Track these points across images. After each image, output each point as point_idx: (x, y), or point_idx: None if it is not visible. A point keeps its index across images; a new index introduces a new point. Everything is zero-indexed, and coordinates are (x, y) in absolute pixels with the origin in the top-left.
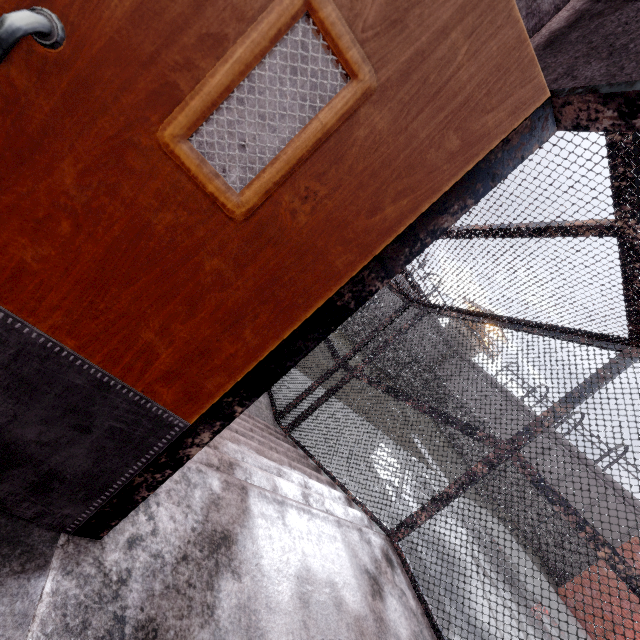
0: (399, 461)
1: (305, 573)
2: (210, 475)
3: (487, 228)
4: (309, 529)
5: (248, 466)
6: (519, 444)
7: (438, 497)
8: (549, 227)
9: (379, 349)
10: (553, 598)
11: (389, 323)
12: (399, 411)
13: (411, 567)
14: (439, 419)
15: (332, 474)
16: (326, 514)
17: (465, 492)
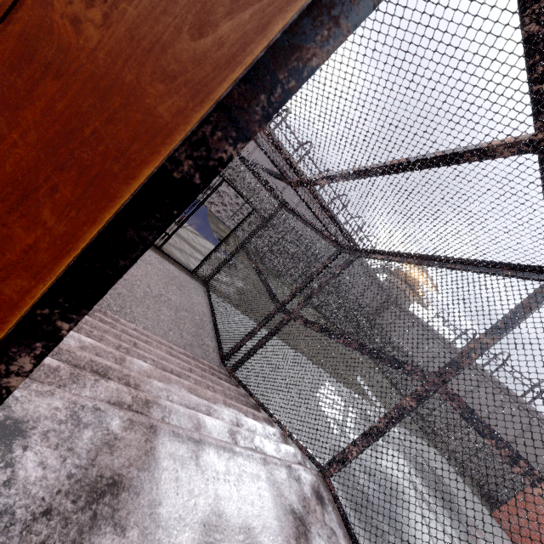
0: (343, 398)
1: (215, 519)
2: (110, 413)
3: (404, 161)
4: (228, 469)
5: (168, 404)
6: (447, 377)
7: (368, 432)
8: (466, 151)
9: (314, 292)
10: (489, 522)
11: (323, 269)
12: (331, 349)
13: (343, 504)
14: (369, 355)
15: (270, 411)
16: (251, 452)
17: (395, 426)
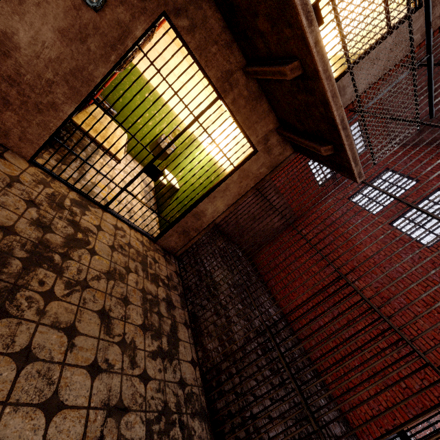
0: None
1: None
2: None
3: None
4: None
5: None
6: None
7: None
8: None
9: None
10: None
11: None
12: None
13: None
14: None
15: None
16: None
17: None
